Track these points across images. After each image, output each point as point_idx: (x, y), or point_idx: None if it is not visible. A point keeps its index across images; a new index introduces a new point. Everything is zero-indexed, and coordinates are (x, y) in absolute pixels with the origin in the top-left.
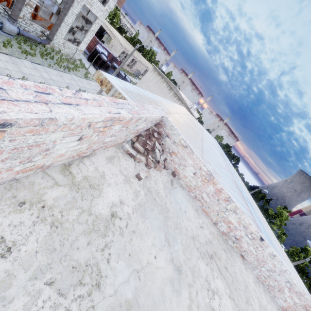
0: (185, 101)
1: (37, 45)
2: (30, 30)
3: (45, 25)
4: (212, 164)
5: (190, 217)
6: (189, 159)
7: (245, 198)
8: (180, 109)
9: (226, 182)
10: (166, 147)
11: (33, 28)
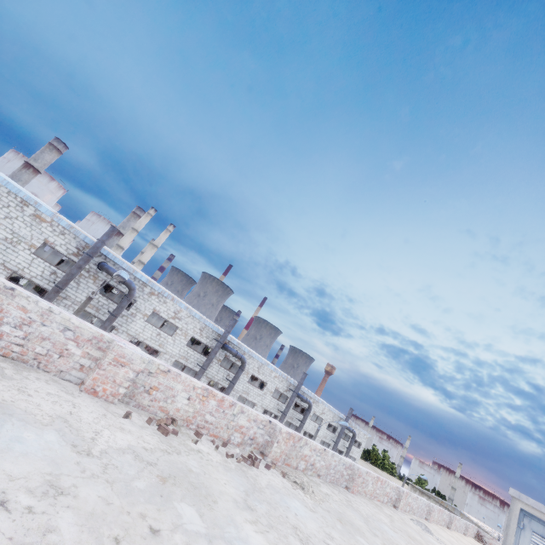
0: (483, 528)
1: None
2: None
3: None
4: None
5: None
6: (497, 544)
7: None
8: None
9: None
10: (486, 541)
11: None
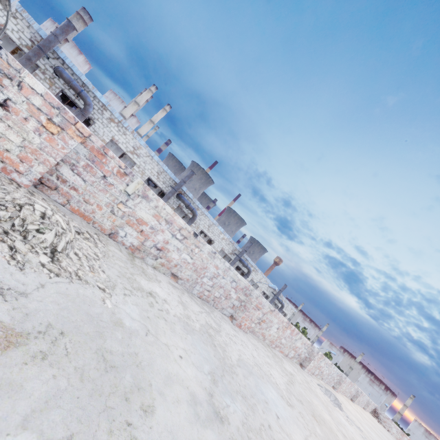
0: None
1: None
2: None
3: None
4: None
5: None
6: (392, 424)
7: None
8: None
9: None
10: (381, 419)
11: None
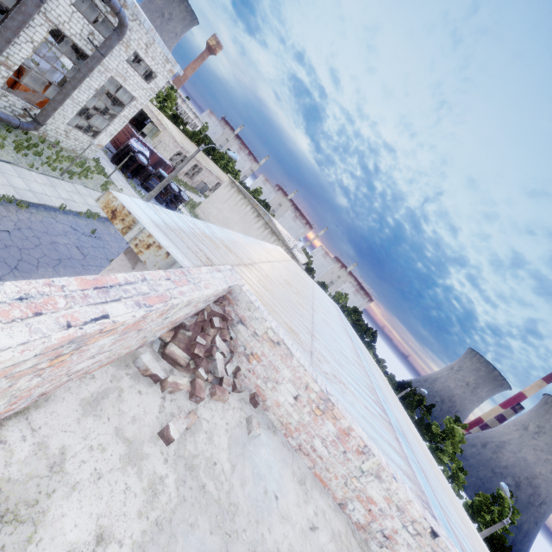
0: (283, 237)
1: (11, 131)
2: (0, 104)
3: (34, 99)
4: (330, 362)
5: (288, 510)
6: (285, 367)
7: (393, 425)
8: (274, 251)
9: (357, 397)
10: (240, 344)
11: (8, 103)
